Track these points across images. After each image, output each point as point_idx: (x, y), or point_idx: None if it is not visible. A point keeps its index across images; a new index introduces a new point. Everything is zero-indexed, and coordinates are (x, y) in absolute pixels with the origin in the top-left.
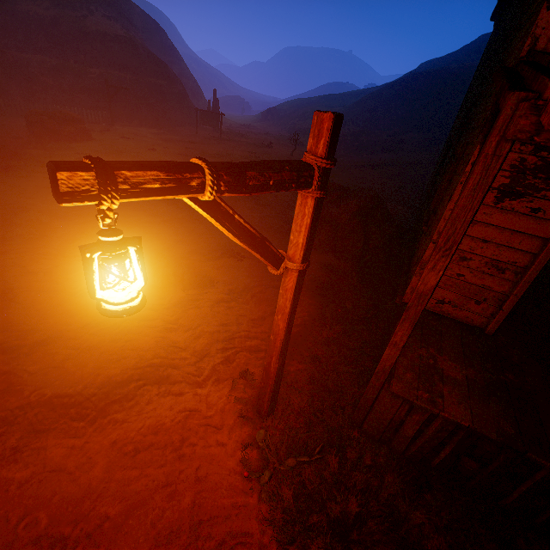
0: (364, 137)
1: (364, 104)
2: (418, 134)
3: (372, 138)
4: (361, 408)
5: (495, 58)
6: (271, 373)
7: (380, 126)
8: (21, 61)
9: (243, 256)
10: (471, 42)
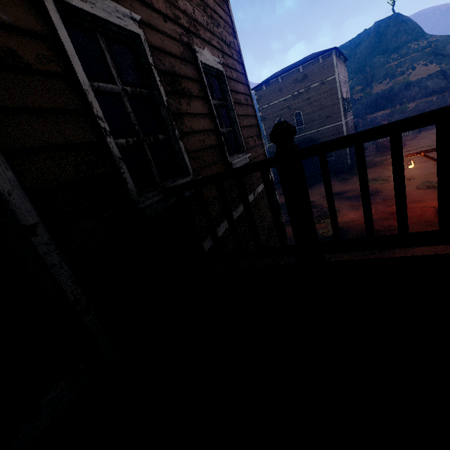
0: None
1: None
2: None
3: None
4: None
5: None
6: None
7: None
8: (373, 119)
9: None
10: None
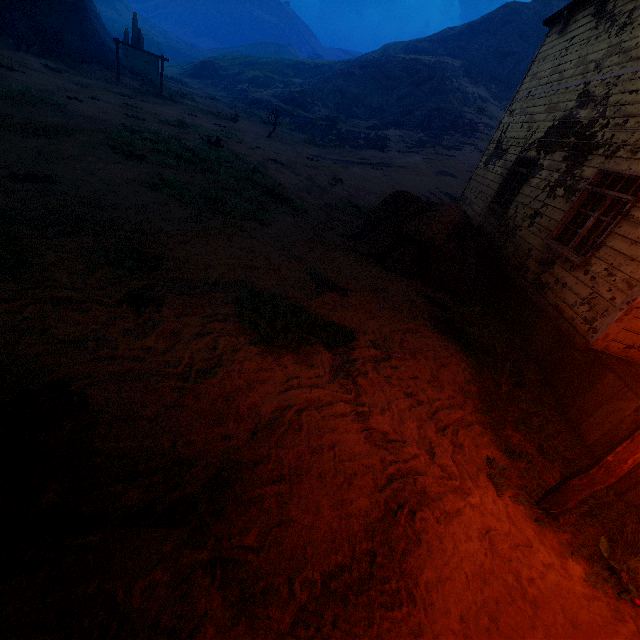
0: (343, 126)
1: (334, 82)
2: (401, 131)
3: (352, 128)
4: (632, 478)
5: (632, 80)
6: (622, 470)
7: (354, 114)
8: None
9: (344, 289)
10: (438, 33)
